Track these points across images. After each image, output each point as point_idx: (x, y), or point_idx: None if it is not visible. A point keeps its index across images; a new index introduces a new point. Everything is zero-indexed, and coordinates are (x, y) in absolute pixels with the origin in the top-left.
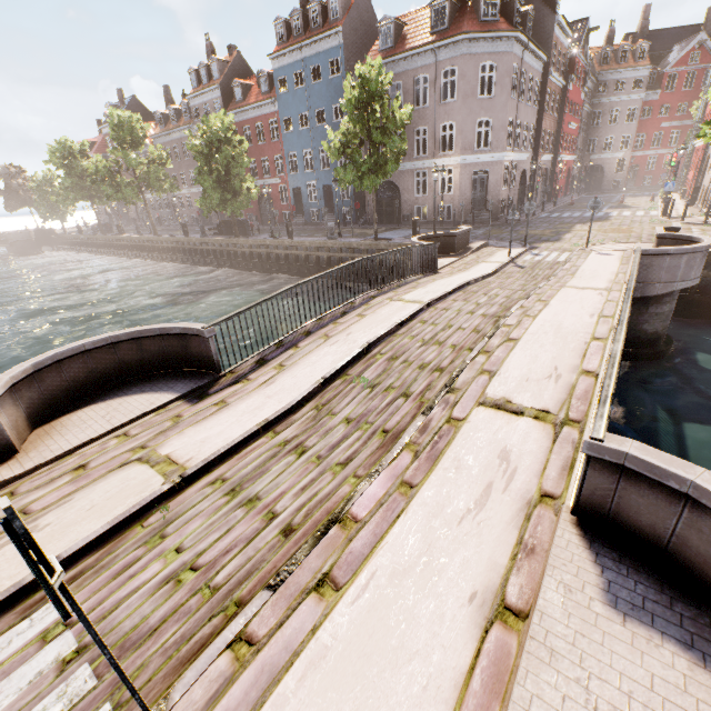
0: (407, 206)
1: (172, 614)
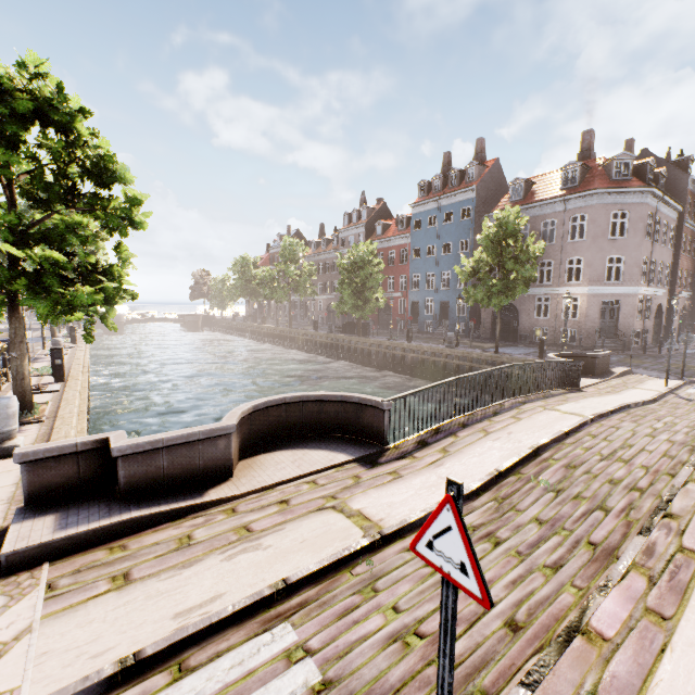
0: (525, 326)
1: (411, 679)
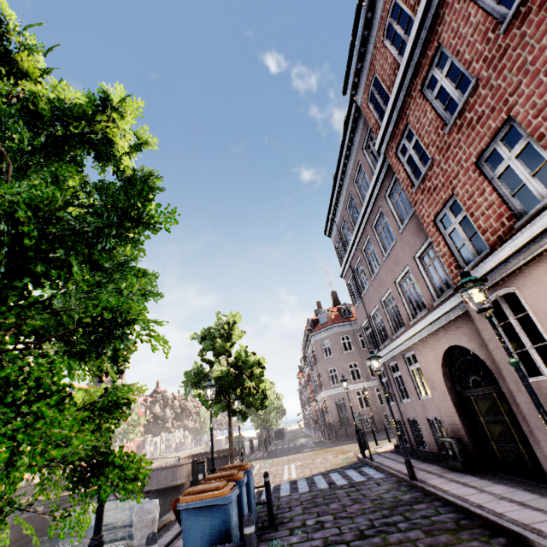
0: (327, 421)
1: None
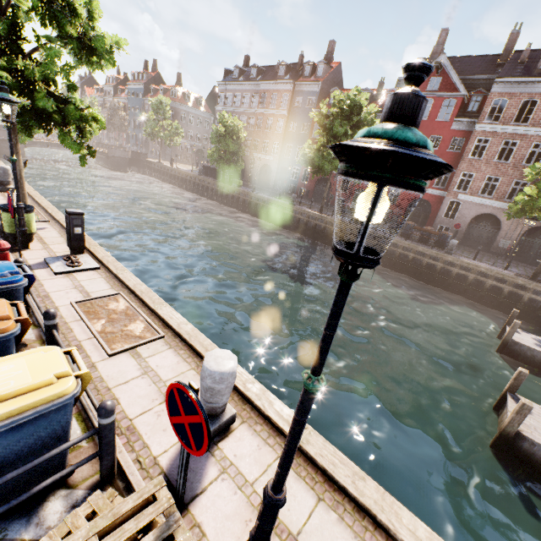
0: (151, 148)
1: None
